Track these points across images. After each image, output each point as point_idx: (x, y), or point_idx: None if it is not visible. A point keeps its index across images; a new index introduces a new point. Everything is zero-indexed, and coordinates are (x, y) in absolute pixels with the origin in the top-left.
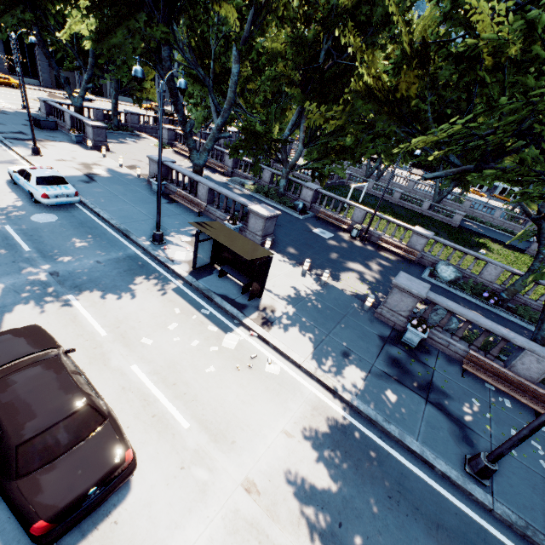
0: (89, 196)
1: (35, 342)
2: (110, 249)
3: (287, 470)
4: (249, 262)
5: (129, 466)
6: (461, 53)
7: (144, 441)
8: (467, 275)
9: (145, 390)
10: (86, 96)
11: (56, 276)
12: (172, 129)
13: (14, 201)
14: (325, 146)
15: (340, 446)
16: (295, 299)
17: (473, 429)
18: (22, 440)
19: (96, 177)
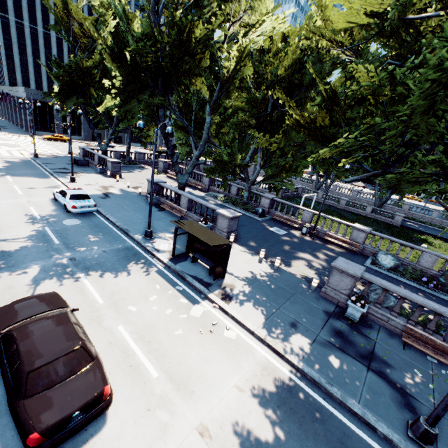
0: (104, 207)
1: (52, 303)
2: (113, 242)
3: (237, 420)
4: (214, 250)
5: (106, 399)
6: (363, 97)
7: (121, 385)
8: (406, 263)
9: (126, 345)
10: (110, 144)
11: (74, 260)
12: (166, 162)
13: (54, 211)
14: (277, 166)
15: (285, 403)
16: (251, 280)
17: (416, 397)
18: (32, 368)
19: (110, 195)
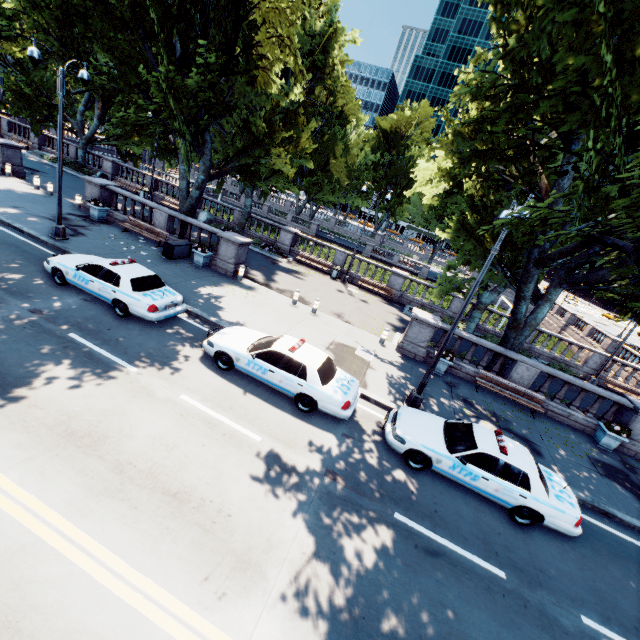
0: None
1: None
2: None
3: None
4: None
5: None
6: None
7: None
8: (227, 223)
9: None
10: None
11: None
12: None
13: None
14: None
15: None
16: (2, 190)
17: (88, 236)
18: None
19: None
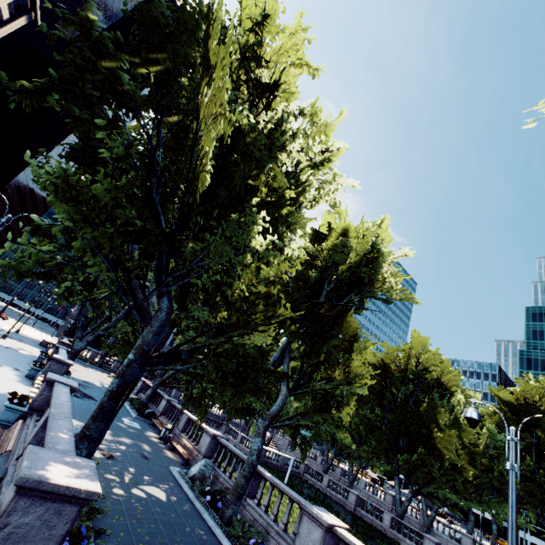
0: None
1: None
2: None
3: None
4: None
5: None
6: None
7: None
8: (231, 486)
9: None
10: None
11: None
12: None
13: None
14: None
15: None
16: None
17: None
18: None
19: (13, 349)
